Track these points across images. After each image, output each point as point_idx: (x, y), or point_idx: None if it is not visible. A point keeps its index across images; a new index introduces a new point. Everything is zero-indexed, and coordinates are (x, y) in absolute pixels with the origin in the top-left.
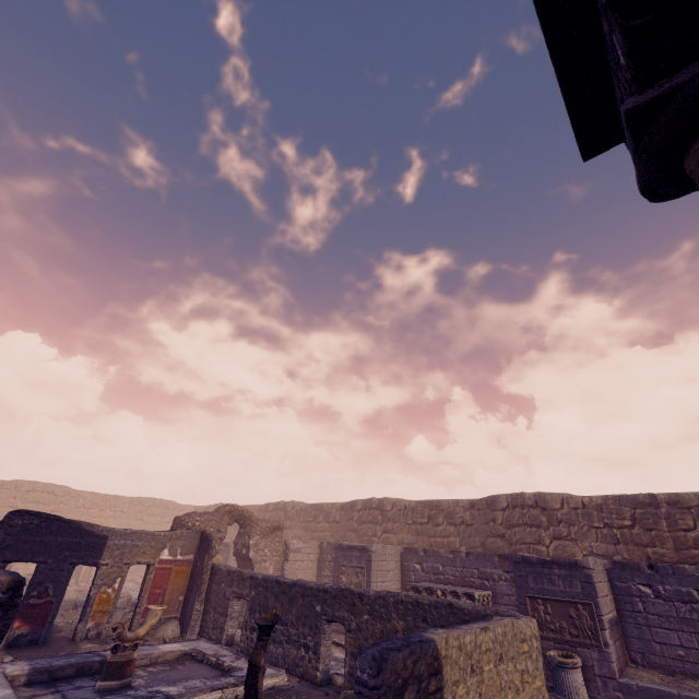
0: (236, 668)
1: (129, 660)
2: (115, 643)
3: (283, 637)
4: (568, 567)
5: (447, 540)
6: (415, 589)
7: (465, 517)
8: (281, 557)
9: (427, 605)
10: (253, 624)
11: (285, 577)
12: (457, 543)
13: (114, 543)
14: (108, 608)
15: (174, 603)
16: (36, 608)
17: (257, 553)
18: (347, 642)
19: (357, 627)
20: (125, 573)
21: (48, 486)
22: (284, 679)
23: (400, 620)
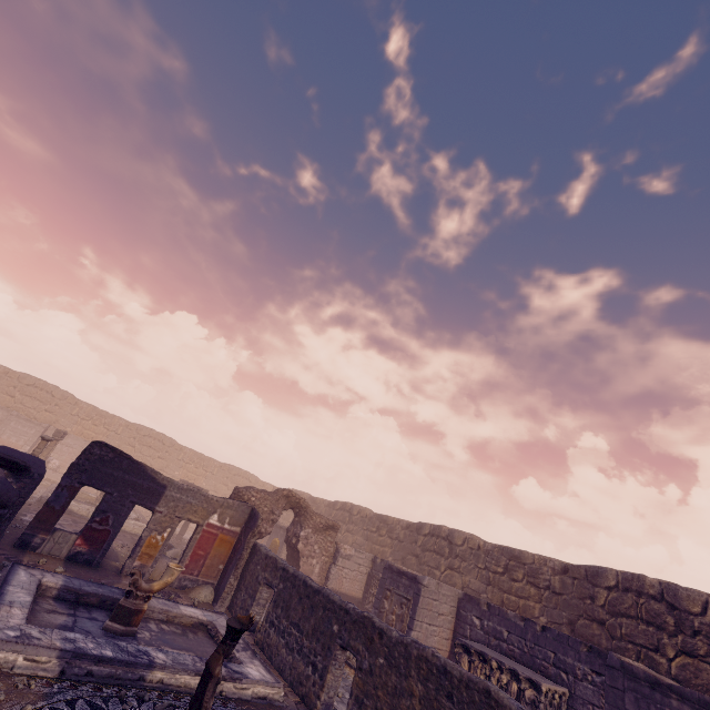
0: (237, 660)
1: (138, 609)
2: (129, 588)
3: (296, 645)
4: (697, 705)
5: (523, 601)
6: (465, 647)
7: (553, 581)
8: (329, 558)
9: (456, 678)
10: (274, 618)
11: (329, 580)
12: (536, 610)
13: (171, 494)
14: (155, 554)
15: (213, 569)
16: (96, 533)
17: (306, 546)
18: (355, 682)
19: (369, 668)
20: (175, 526)
21: (160, 435)
22: (279, 694)
23: (419, 683)
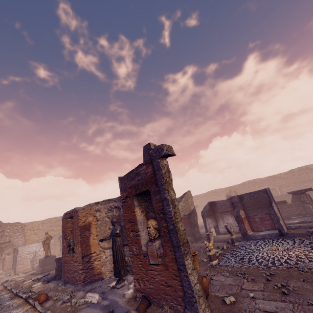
0: None
1: None
2: None
3: None
4: None
5: (281, 183)
6: None
7: (285, 177)
8: None
9: None
10: None
11: None
12: (284, 183)
13: None
14: None
15: None
16: None
17: None
18: None
19: None
20: None
21: None
22: None
23: None
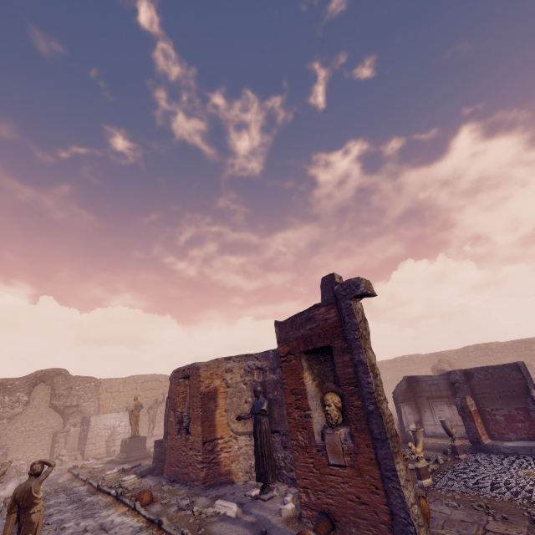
0: None
1: None
2: None
3: None
4: None
5: None
6: None
7: None
8: None
9: None
10: None
11: None
12: None
13: None
14: None
15: None
16: None
17: None
18: None
19: None
20: None
21: None
22: None
23: None
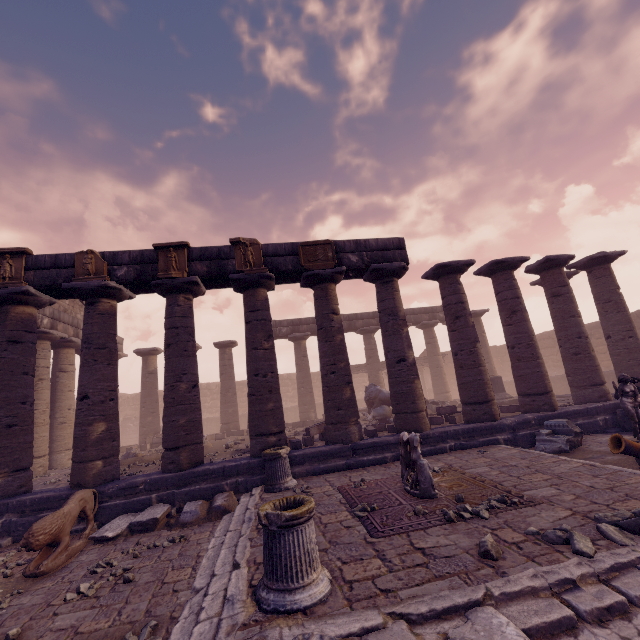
0: None
1: None
2: None
3: None
4: None
5: None
6: None
7: None
8: None
9: None
10: None
11: None
12: None
13: None
14: None
15: None
16: None
17: None
18: None
19: None
20: None
21: None
22: None
23: None
